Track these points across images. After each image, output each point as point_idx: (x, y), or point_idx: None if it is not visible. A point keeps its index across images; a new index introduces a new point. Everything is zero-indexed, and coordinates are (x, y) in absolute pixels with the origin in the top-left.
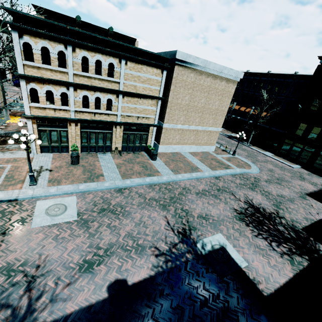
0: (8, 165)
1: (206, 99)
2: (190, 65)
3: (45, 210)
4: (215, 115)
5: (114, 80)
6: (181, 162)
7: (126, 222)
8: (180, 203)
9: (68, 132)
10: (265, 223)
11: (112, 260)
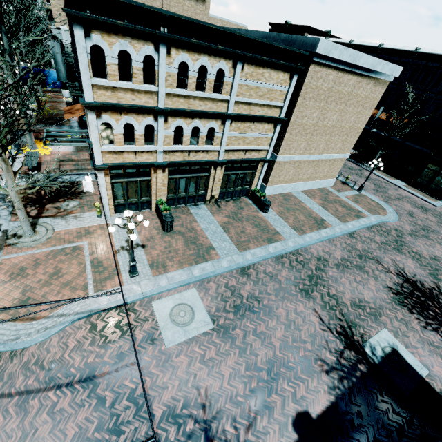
0: (83, 243)
1: (340, 114)
2: (332, 61)
3: (169, 316)
4: (346, 136)
5: (222, 97)
6: (299, 211)
7: (273, 324)
8: (323, 284)
9: (152, 182)
10: (429, 305)
11: (282, 386)
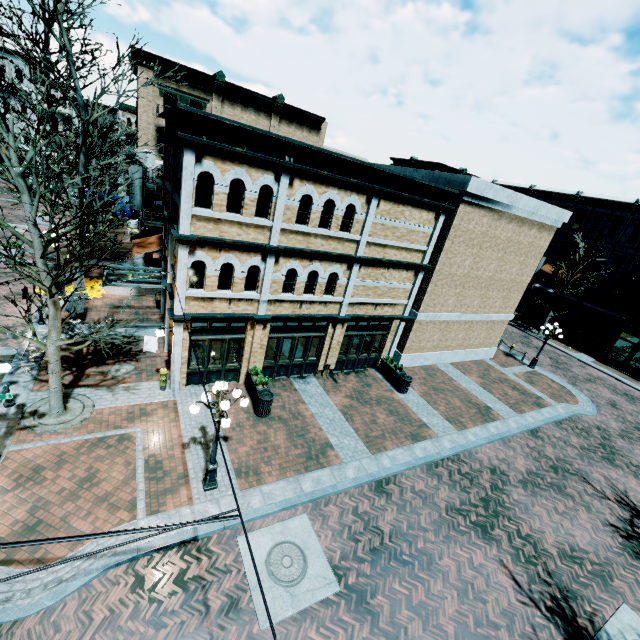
0: (136, 430)
1: (499, 264)
2: (486, 202)
3: (265, 565)
4: (507, 291)
5: (350, 237)
6: (451, 393)
7: (437, 587)
8: (508, 515)
9: (246, 341)
10: None
11: None
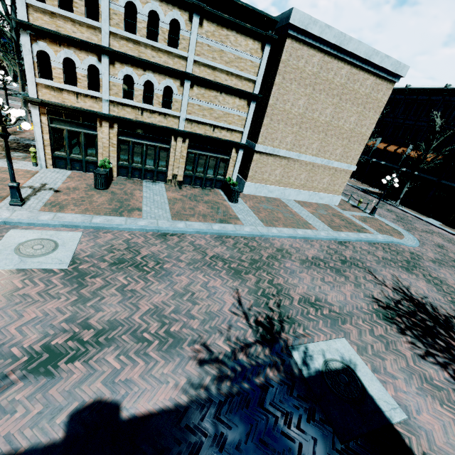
0: None
1: (335, 110)
2: (313, 40)
3: (17, 244)
4: (347, 141)
5: (178, 52)
6: (280, 211)
7: (158, 287)
8: (269, 271)
9: (98, 137)
10: (440, 333)
11: (105, 356)
